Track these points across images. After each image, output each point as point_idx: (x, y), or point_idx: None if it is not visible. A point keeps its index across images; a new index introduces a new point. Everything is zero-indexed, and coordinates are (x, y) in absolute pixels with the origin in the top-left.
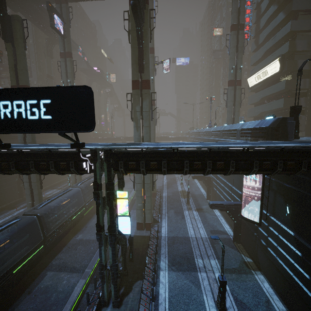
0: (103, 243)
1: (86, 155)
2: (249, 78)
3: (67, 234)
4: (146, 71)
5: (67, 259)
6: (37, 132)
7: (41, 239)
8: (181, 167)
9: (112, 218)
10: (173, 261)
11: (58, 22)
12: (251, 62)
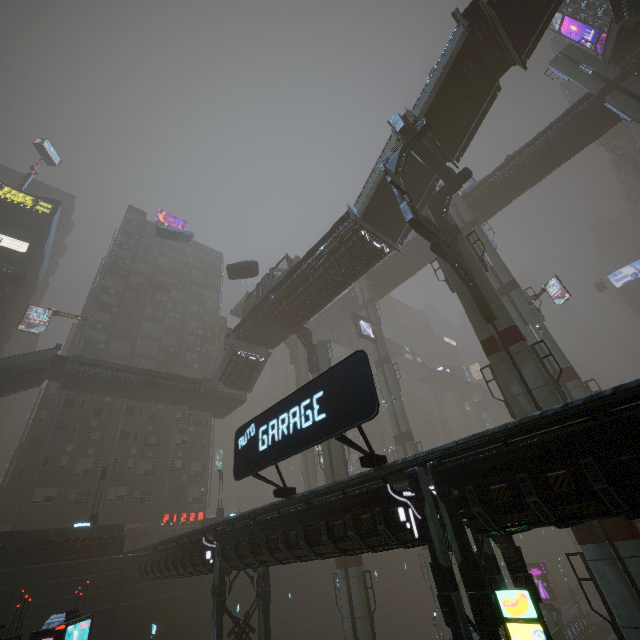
0: None
1: (403, 493)
2: None
3: None
4: (499, 314)
5: None
6: (311, 445)
7: None
8: None
9: None
10: None
11: (365, 327)
12: None
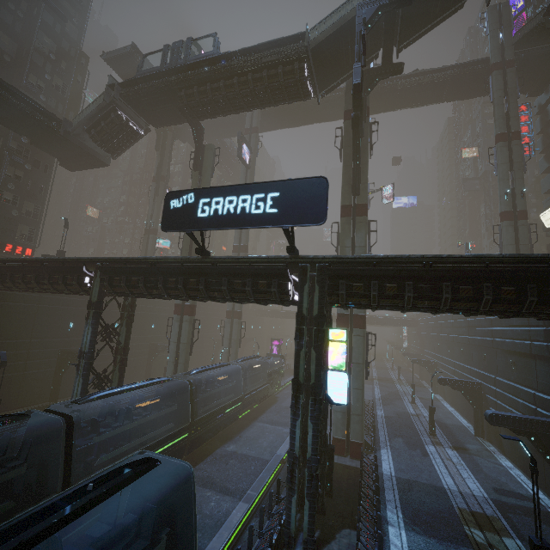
0: (300, 413)
1: (292, 276)
2: (542, 214)
3: (212, 439)
4: (363, 193)
5: (214, 473)
6: (258, 227)
7: (187, 422)
8: (438, 293)
9: (319, 372)
10: (413, 517)
11: (246, 152)
12: (543, 189)
